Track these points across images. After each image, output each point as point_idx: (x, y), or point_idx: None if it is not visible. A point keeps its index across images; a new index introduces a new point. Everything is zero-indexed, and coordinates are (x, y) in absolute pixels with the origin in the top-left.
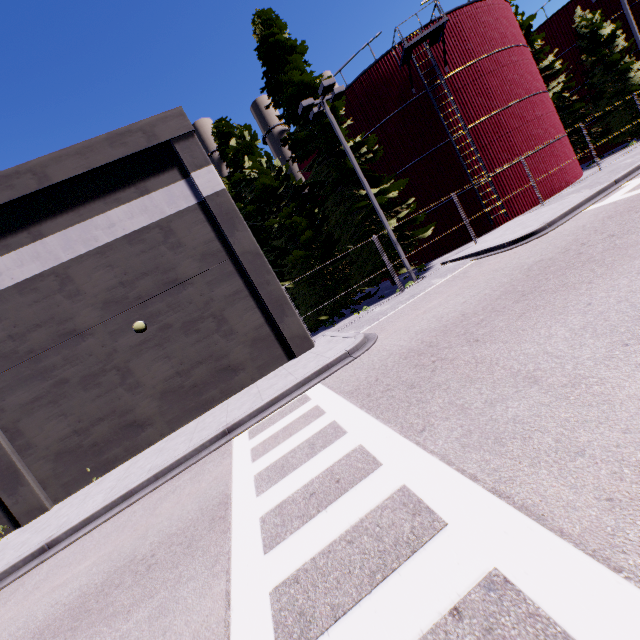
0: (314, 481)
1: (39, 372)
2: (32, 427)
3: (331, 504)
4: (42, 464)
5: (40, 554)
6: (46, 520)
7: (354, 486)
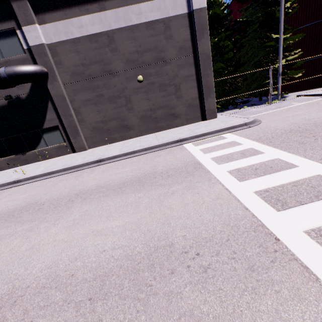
0: (254, 165)
1: (92, 87)
2: (85, 112)
3: (272, 173)
4: (86, 130)
5: (96, 162)
6: (89, 153)
7: (284, 170)
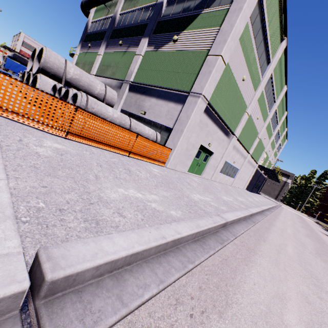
0: None
1: None
2: None
3: None
4: None
5: None
6: None
7: None
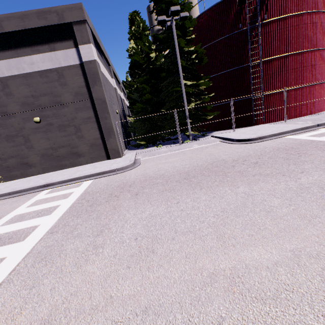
0: (10, 232)
1: None
2: None
3: None
4: None
5: None
6: None
7: (6, 245)
